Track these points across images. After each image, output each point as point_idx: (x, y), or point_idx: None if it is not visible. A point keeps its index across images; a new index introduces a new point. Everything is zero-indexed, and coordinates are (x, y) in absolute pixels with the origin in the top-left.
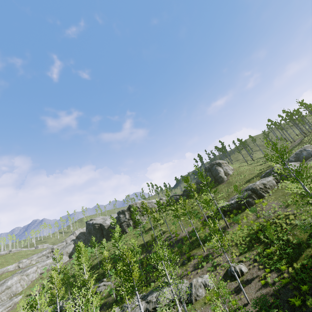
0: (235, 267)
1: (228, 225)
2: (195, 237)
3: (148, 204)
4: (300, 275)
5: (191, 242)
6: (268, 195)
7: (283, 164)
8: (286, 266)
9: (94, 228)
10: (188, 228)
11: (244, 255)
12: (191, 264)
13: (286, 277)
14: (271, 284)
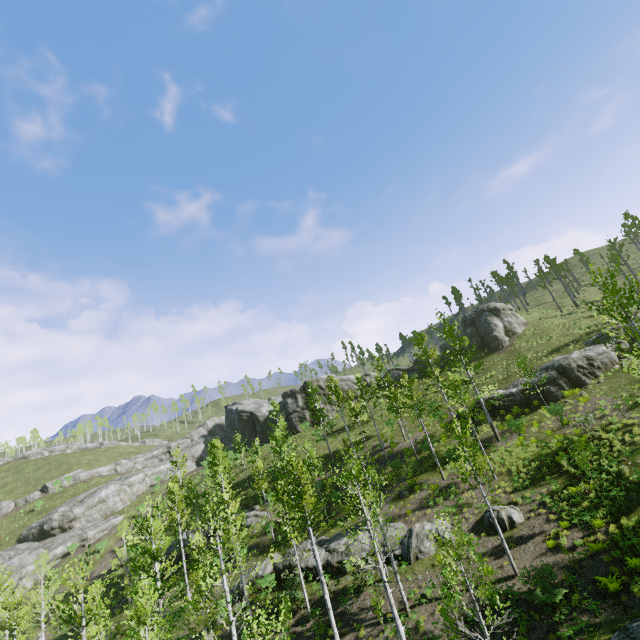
0: (500, 512)
1: (498, 436)
2: (429, 452)
3: (342, 382)
4: (629, 540)
5: (420, 460)
6: (596, 383)
7: (625, 319)
8: (606, 521)
9: (240, 420)
10: (416, 434)
11: (522, 492)
12: (416, 498)
13: (600, 540)
14: (567, 550)
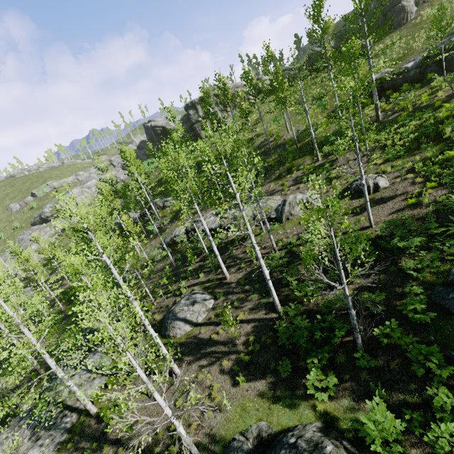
0: (367, 180)
1: (380, 116)
2: (308, 140)
3: (236, 89)
4: None
5: (300, 147)
6: None
7: None
8: None
9: (156, 134)
10: (299, 127)
11: (392, 163)
12: (292, 177)
13: None
14: (427, 205)
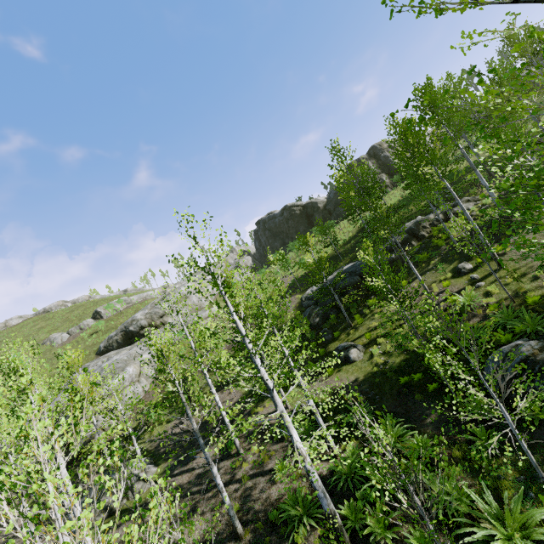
0: None
1: None
2: None
3: None
4: None
5: None
6: None
7: None
8: None
9: (292, 216)
10: None
11: None
12: None
13: None
14: None
